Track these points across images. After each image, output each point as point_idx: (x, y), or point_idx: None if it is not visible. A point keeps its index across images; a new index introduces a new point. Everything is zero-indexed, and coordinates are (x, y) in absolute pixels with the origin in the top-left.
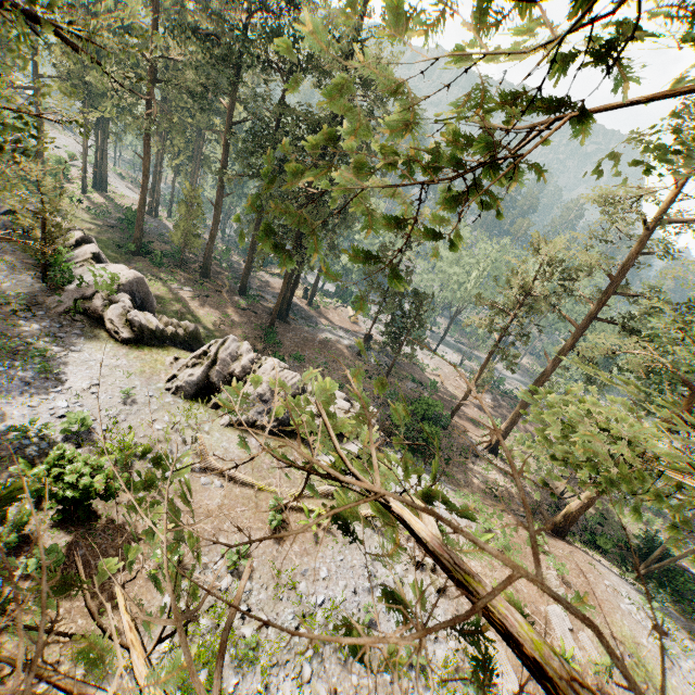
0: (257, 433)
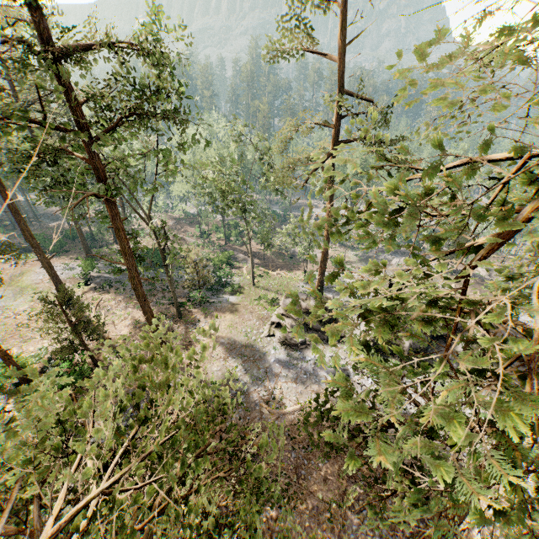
0: None
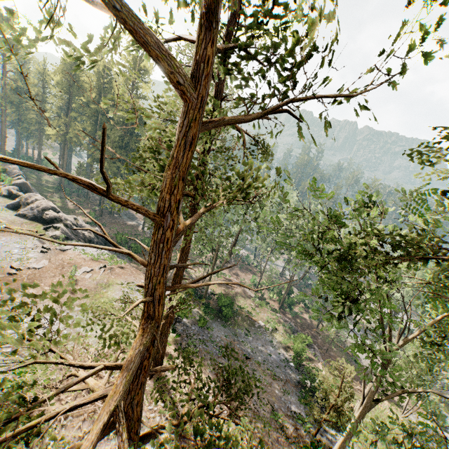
0: (26, 219)
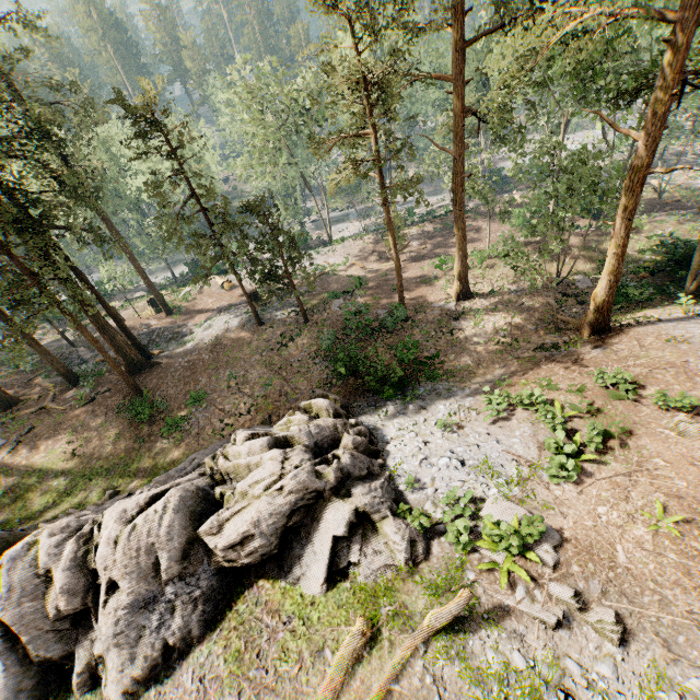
0: (187, 652)
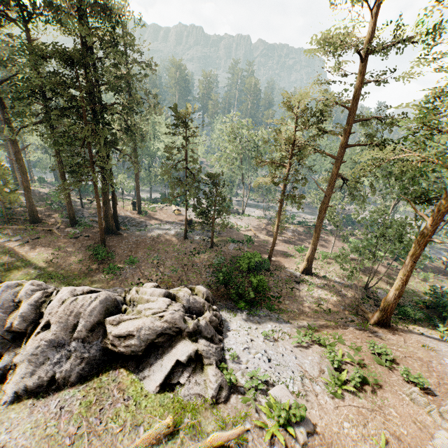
0: (61, 388)
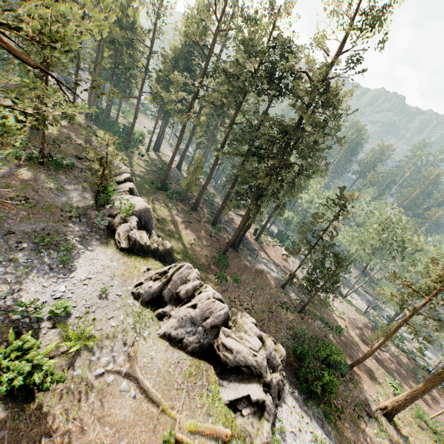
0: (181, 349)
